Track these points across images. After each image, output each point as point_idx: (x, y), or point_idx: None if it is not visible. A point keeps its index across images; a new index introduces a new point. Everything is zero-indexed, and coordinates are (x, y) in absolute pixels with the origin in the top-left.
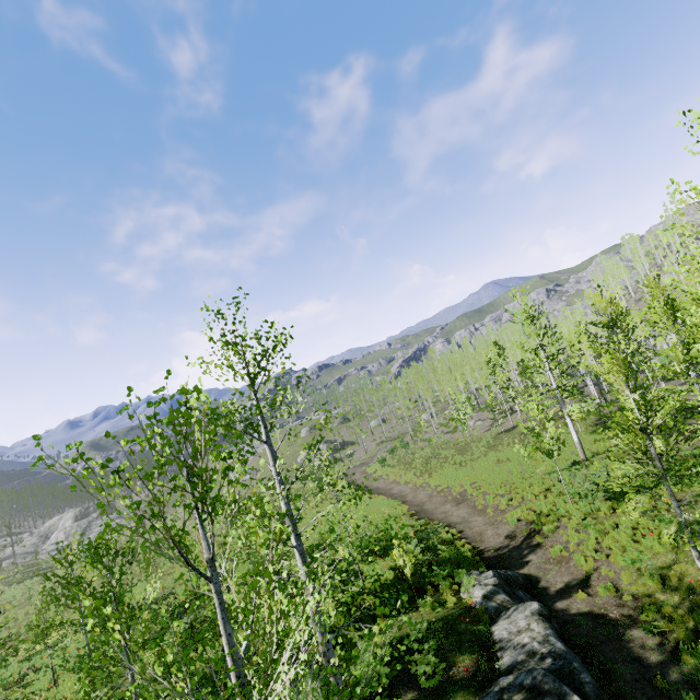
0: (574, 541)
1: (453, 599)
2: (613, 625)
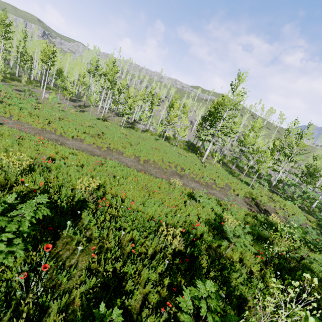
0: (277, 208)
1: None
2: None
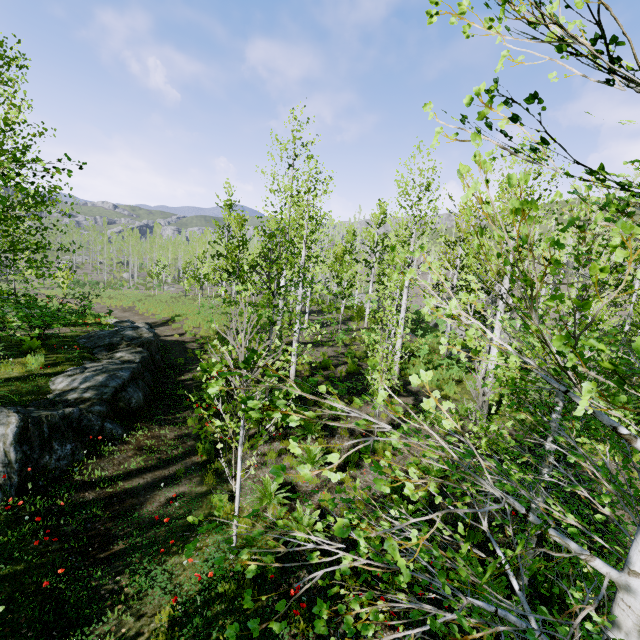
0: (189, 323)
1: (94, 321)
2: (184, 342)
